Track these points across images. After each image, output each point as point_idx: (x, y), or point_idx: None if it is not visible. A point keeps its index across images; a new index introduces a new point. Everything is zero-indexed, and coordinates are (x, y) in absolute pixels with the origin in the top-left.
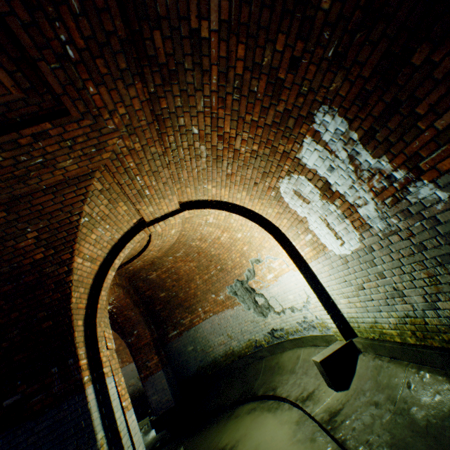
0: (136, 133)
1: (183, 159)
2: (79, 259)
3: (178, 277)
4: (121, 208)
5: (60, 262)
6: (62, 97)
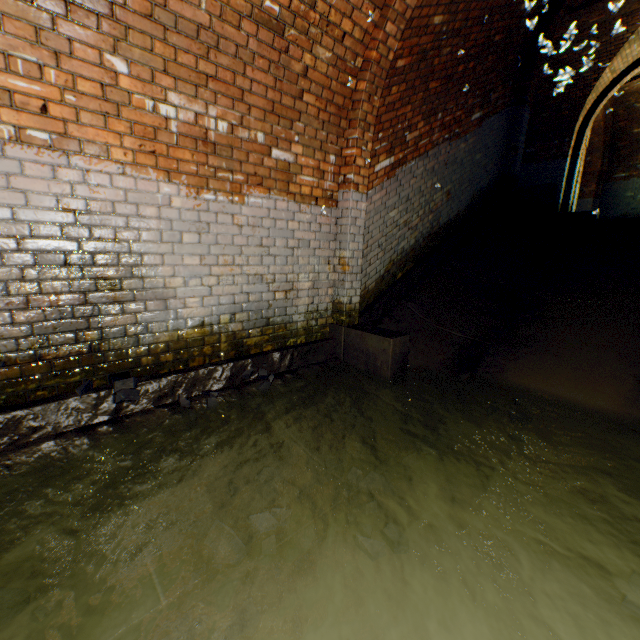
0: None
1: None
2: (606, 70)
3: None
4: None
5: (594, 71)
6: None
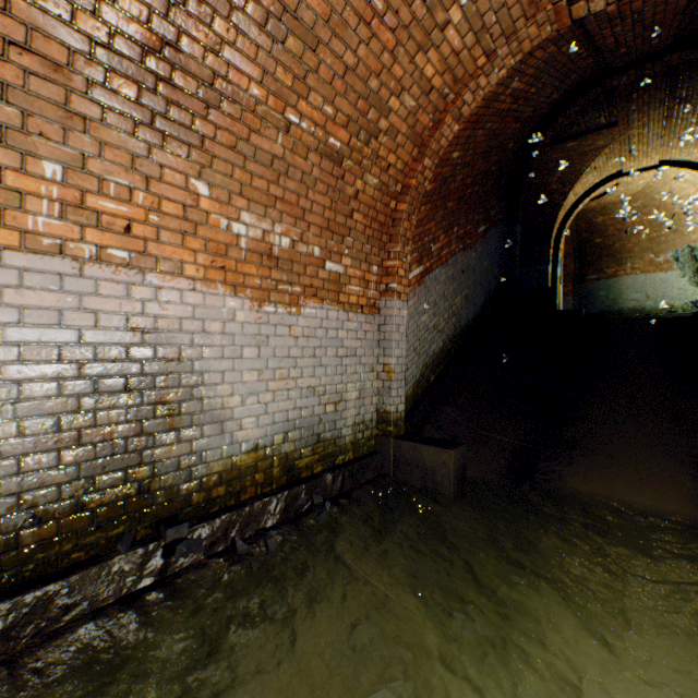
0: (646, 127)
1: (676, 134)
2: (570, 193)
3: (622, 228)
4: (610, 163)
5: (561, 193)
6: (618, 121)
